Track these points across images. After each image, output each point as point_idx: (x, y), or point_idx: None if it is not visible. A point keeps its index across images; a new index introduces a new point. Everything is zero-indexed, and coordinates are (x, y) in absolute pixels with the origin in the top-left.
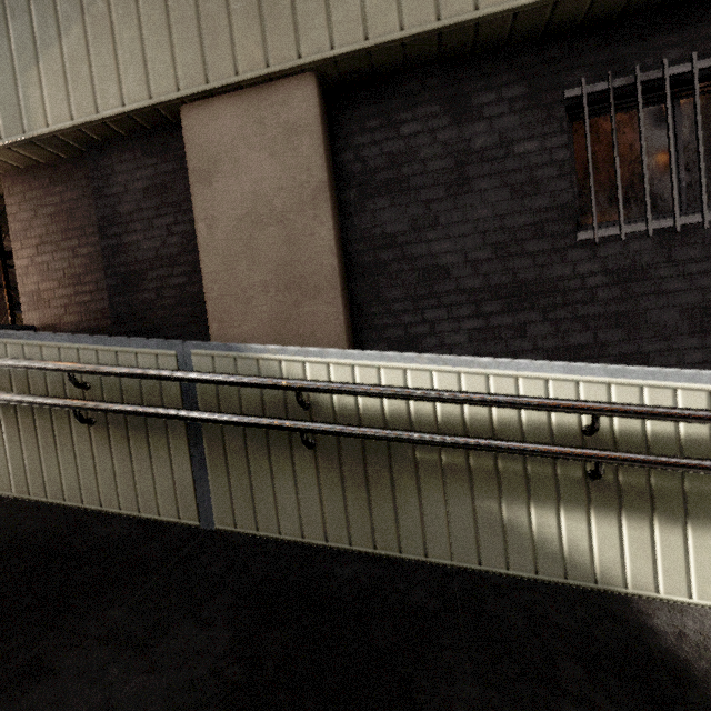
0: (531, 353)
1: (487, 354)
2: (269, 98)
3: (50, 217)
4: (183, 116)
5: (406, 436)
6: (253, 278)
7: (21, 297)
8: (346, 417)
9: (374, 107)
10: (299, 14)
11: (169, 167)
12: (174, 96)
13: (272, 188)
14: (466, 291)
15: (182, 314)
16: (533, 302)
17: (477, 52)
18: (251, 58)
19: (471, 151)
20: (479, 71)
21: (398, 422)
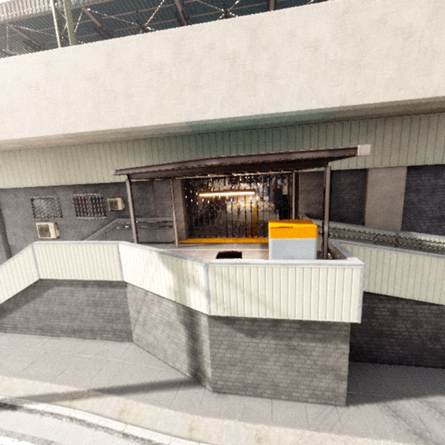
0: (441, 232)
1: (430, 231)
2: (394, 170)
3: (314, 186)
4: (370, 170)
5: (440, 249)
6: (380, 210)
7: (300, 205)
8: (427, 246)
9: (415, 172)
10: (408, 155)
11: (357, 179)
12: (371, 167)
13: (390, 191)
14: (428, 217)
15: (353, 215)
16: (444, 221)
17: (444, 164)
18: (394, 162)
19: (437, 186)
20: (443, 168)
21: (436, 247)
